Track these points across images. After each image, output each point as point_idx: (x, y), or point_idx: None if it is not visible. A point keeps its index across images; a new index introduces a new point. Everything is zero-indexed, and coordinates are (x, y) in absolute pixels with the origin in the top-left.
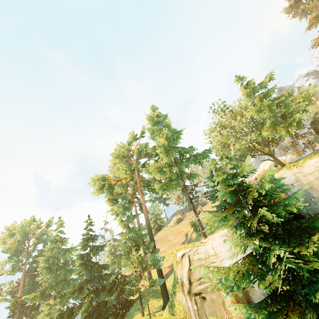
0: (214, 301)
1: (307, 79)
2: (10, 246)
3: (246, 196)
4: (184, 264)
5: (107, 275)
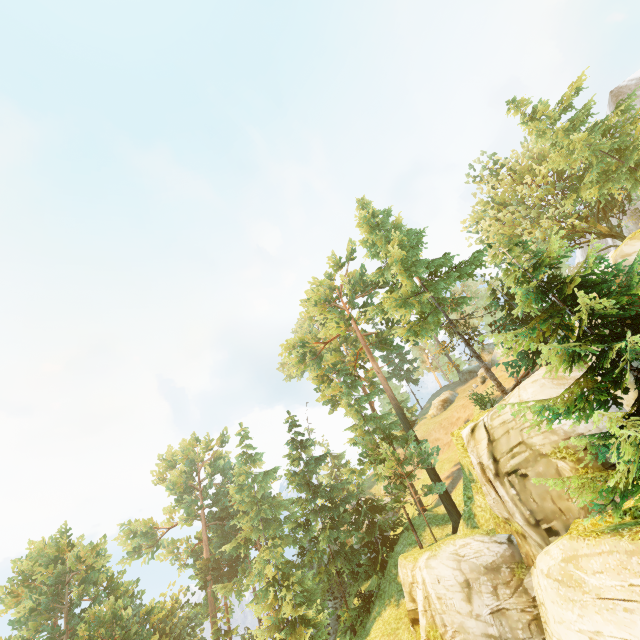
0: (543, 476)
1: None
2: (175, 481)
3: (562, 291)
4: (479, 438)
5: (344, 500)
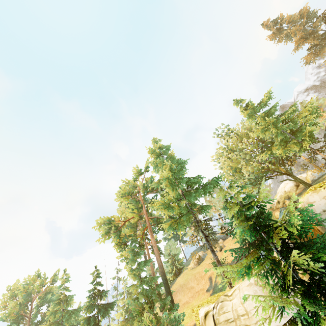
0: None
1: (307, 94)
2: (10, 311)
3: (270, 234)
4: None
5: None
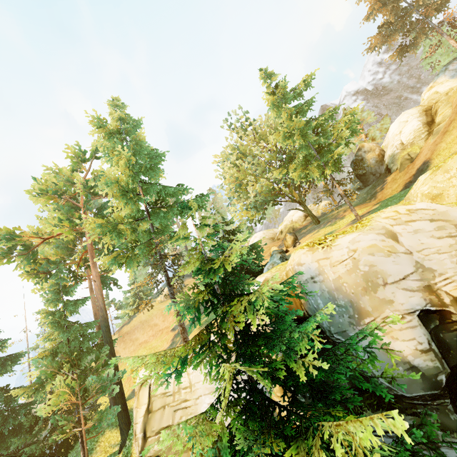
0: None
1: (355, 99)
2: None
3: (227, 317)
4: (141, 401)
5: (25, 408)
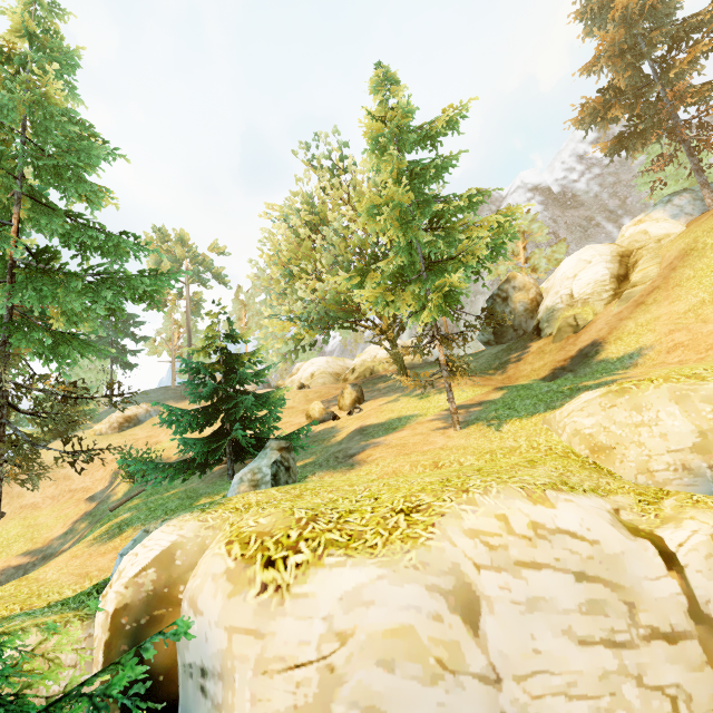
0: None
1: (530, 198)
2: None
3: None
4: None
5: None
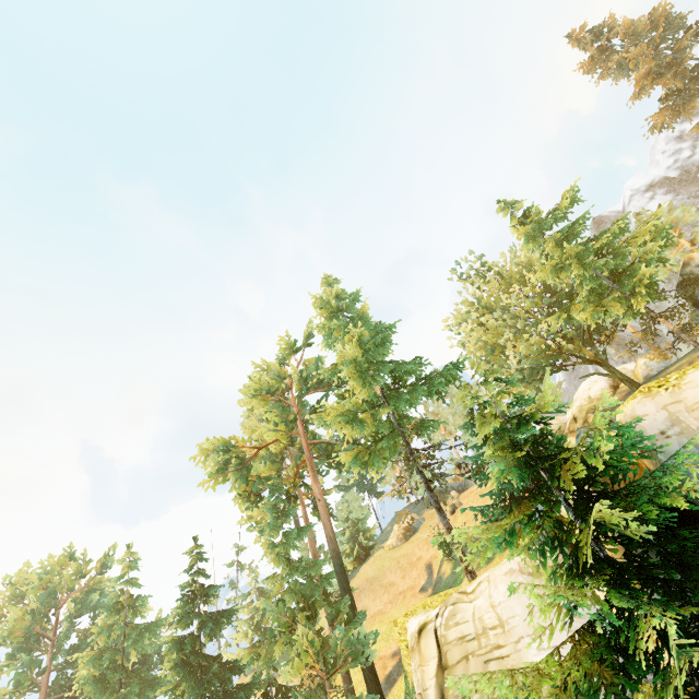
0: None
1: (651, 196)
2: (12, 627)
3: (557, 472)
4: (426, 654)
5: (243, 691)
